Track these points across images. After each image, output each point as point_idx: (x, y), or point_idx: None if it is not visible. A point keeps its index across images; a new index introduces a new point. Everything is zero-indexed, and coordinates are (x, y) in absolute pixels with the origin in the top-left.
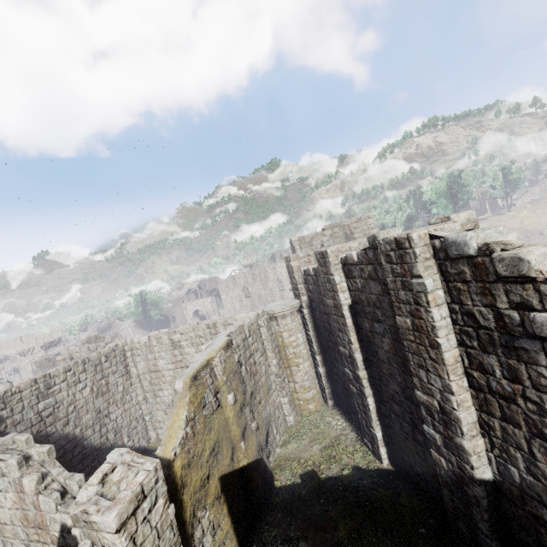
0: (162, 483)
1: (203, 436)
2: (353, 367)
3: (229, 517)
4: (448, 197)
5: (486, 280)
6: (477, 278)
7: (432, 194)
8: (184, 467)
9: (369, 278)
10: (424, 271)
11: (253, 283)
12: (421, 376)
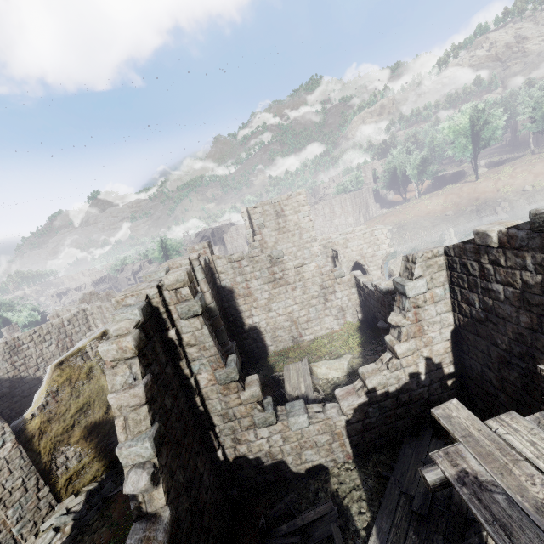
0: (10, 434)
1: (68, 401)
2: None
3: (97, 448)
4: (467, 136)
5: None
6: None
7: (448, 133)
8: (42, 422)
9: None
10: None
11: None
12: None
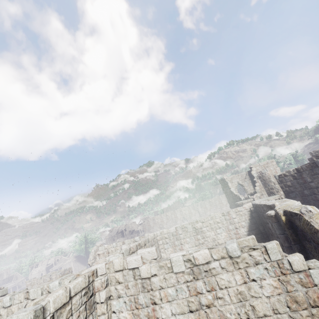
0: None
1: None
2: None
3: None
4: None
5: None
6: None
7: None
8: None
9: None
10: None
11: (167, 221)
12: None
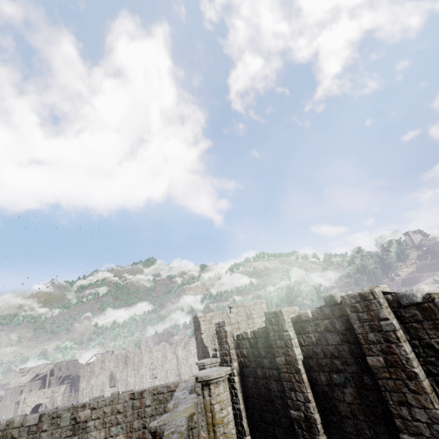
0: None
1: None
2: (311, 432)
3: None
4: (288, 302)
5: (435, 318)
6: (427, 317)
7: (278, 298)
8: None
9: (326, 330)
10: (389, 314)
11: (124, 367)
12: (404, 414)
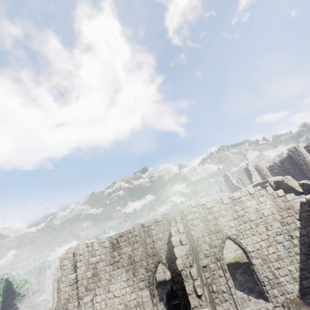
0: None
1: None
2: None
3: None
4: None
5: None
6: None
7: None
8: None
9: None
10: None
11: None
12: None
